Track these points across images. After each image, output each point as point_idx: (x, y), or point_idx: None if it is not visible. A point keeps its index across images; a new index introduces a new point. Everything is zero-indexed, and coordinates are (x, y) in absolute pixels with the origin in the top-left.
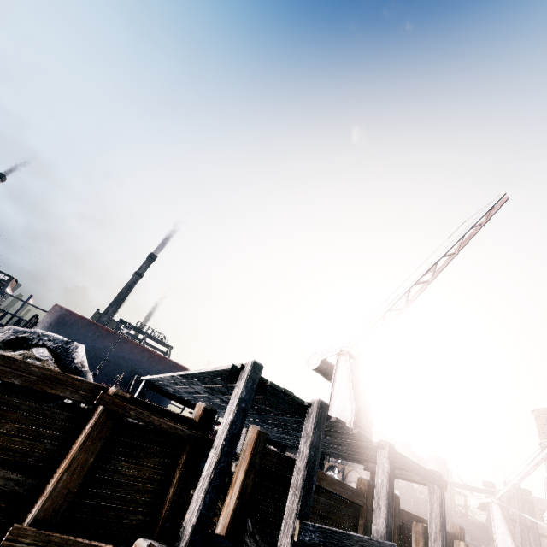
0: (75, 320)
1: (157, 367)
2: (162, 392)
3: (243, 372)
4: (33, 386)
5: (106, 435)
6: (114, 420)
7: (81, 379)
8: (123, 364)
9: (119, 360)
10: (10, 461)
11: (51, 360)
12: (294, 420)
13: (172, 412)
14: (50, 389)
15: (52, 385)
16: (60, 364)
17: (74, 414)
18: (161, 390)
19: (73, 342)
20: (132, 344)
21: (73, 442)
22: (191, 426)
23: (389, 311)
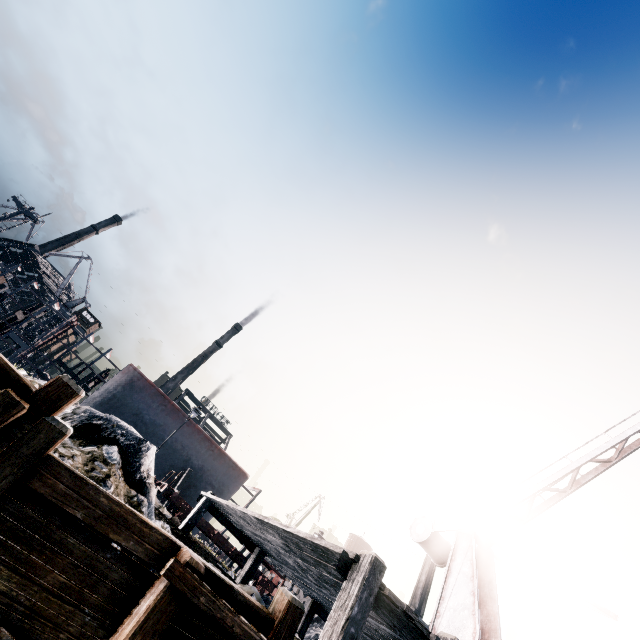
0: (144, 386)
1: (214, 464)
2: (221, 518)
3: (355, 567)
4: (95, 525)
5: (162, 628)
6: (178, 606)
7: (152, 524)
8: (179, 450)
9: (176, 443)
10: (38, 632)
11: (118, 464)
12: (396, 636)
13: (247, 599)
14: (113, 533)
15: (117, 528)
16: (125, 470)
17: (130, 576)
18: (221, 514)
19: (145, 441)
20: (194, 429)
21: (118, 619)
22: (267, 629)
23: (543, 489)
